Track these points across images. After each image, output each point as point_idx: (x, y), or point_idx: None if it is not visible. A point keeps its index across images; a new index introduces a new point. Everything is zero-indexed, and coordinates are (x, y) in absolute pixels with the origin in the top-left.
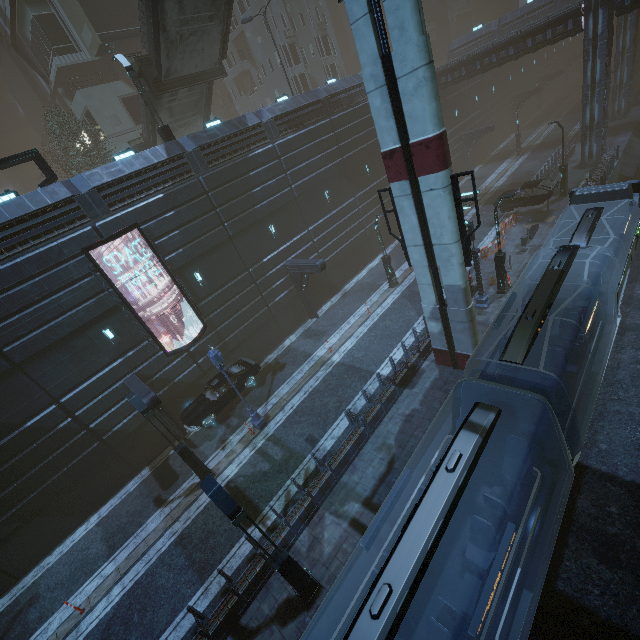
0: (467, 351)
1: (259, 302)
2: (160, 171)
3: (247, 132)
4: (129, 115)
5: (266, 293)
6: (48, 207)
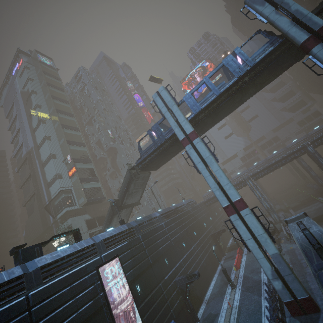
0: (303, 295)
1: (166, 307)
2: (125, 233)
3: (152, 219)
4: (86, 226)
5: (169, 300)
6: (85, 247)
